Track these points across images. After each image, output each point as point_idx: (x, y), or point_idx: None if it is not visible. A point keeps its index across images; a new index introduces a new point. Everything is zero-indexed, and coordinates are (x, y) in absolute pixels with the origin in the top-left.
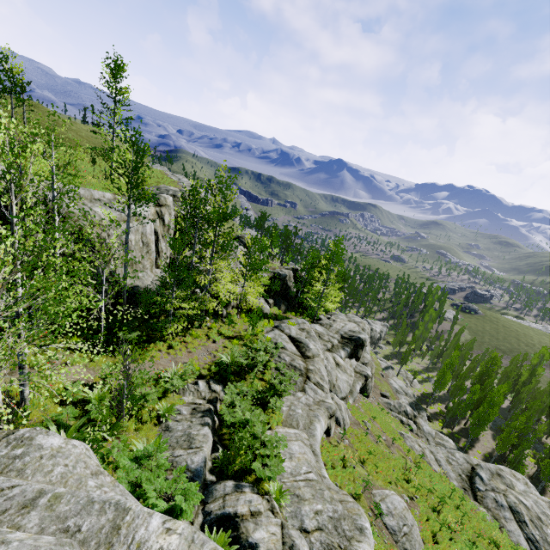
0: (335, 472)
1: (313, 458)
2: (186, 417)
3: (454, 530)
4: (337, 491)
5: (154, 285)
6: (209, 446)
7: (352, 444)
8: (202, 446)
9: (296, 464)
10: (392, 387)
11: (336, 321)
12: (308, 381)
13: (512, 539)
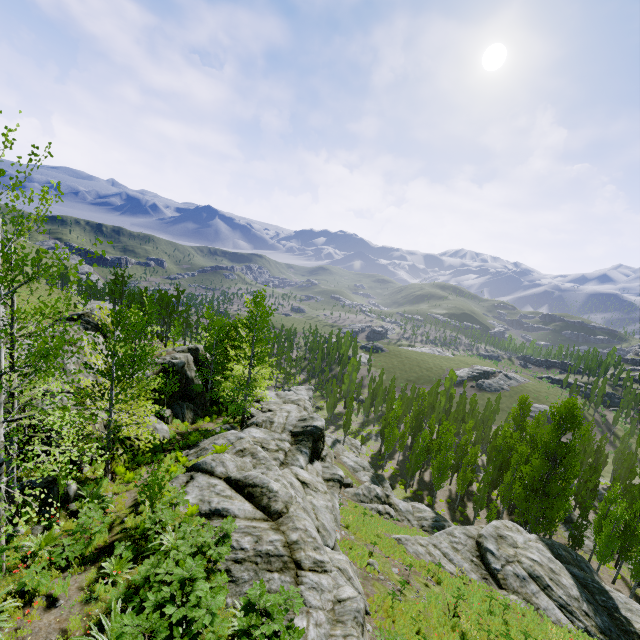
0: None
1: None
2: None
3: None
4: None
5: None
6: None
7: None
8: None
9: None
10: (348, 466)
11: (274, 411)
12: (301, 575)
13: (552, 619)
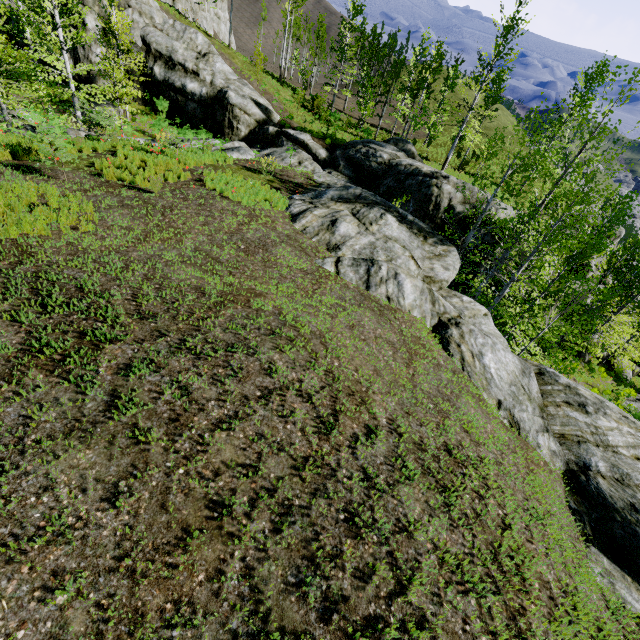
0: None
1: None
2: None
3: None
4: None
5: None
6: None
7: None
8: None
9: None
10: None
11: None
12: None
13: None
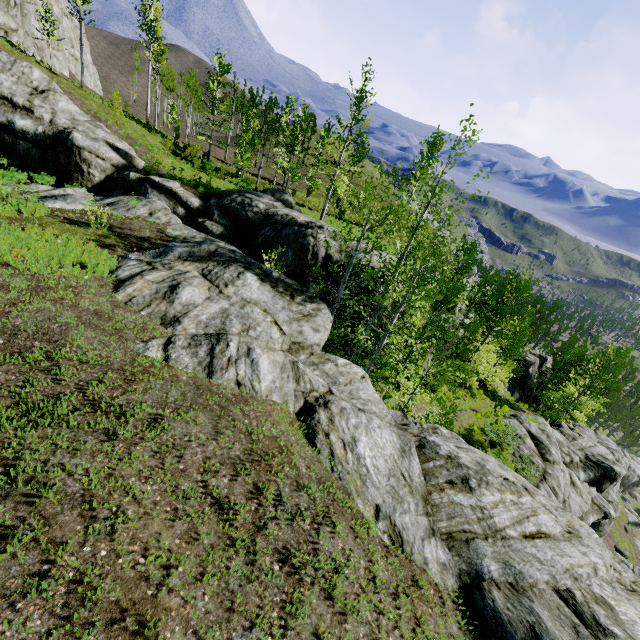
0: None
1: None
2: None
3: None
4: None
5: None
6: None
7: None
8: None
9: None
10: (636, 550)
11: (582, 437)
12: (543, 482)
13: None
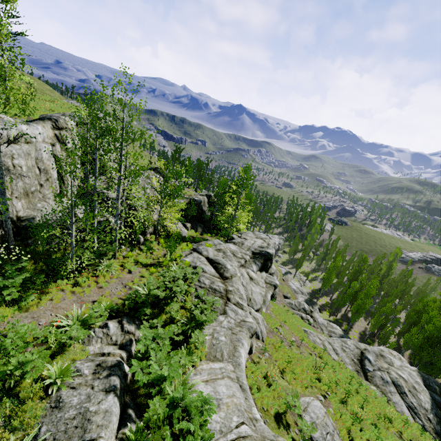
0: (261, 394)
1: (241, 396)
2: (87, 379)
3: (360, 419)
4: (273, 439)
5: (57, 216)
6: (111, 430)
7: (271, 355)
8: (99, 436)
9: (226, 414)
10: (291, 288)
11: (246, 239)
12: (228, 303)
13: (397, 409)
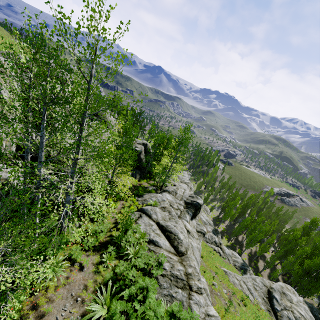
0: None
1: None
2: None
3: None
4: None
5: None
6: None
7: None
8: None
9: None
10: (202, 220)
11: (177, 187)
12: (191, 295)
13: None
